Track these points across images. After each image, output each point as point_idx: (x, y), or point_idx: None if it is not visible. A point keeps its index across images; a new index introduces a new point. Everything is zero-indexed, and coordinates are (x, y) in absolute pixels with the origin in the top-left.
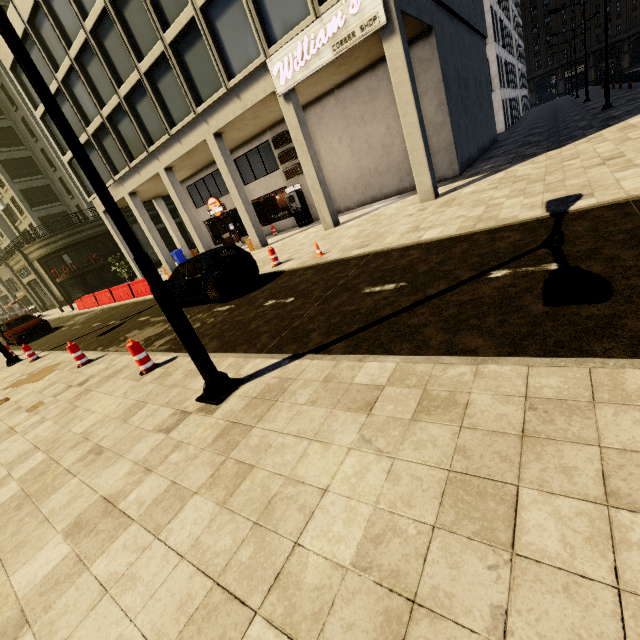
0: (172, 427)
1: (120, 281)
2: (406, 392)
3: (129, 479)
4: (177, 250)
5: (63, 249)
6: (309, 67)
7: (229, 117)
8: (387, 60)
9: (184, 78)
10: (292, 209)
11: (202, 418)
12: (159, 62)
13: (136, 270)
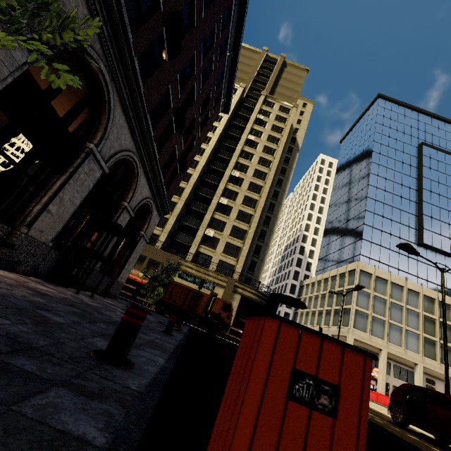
0: None
1: None
2: None
3: None
4: None
5: (262, 306)
6: None
7: None
8: None
9: None
10: None
11: None
12: None
13: None
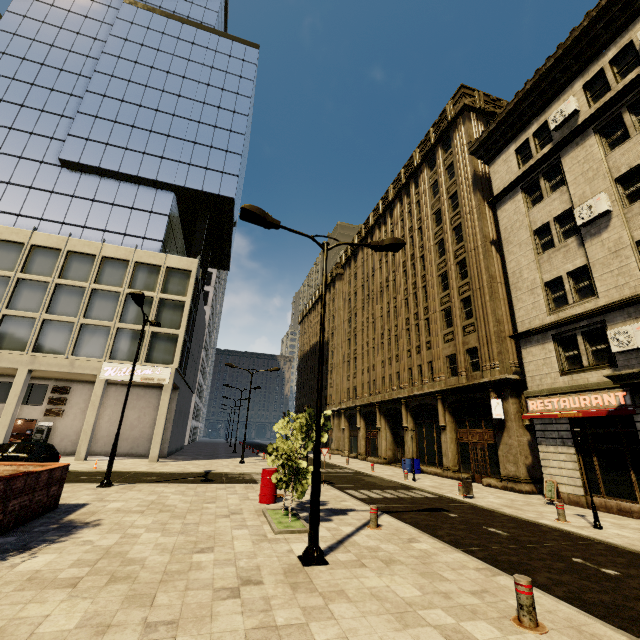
0: (95, 489)
1: None
2: (175, 485)
3: (96, 492)
4: None
5: None
6: (126, 377)
7: (54, 368)
8: (162, 395)
9: (38, 335)
10: (35, 438)
11: (108, 488)
12: (24, 317)
13: None
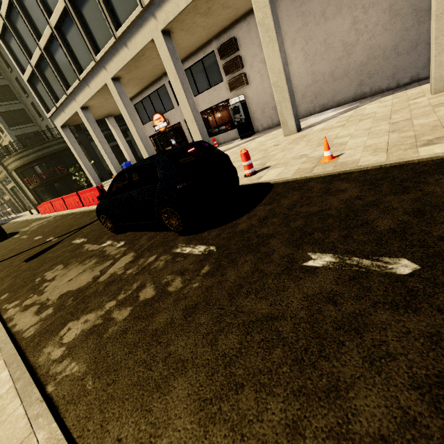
0: None
1: (81, 188)
2: None
3: None
4: (126, 162)
5: (34, 161)
6: None
7: (180, 5)
8: None
9: None
10: (235, 120)
11: None
12: None
13: (91, 179)
